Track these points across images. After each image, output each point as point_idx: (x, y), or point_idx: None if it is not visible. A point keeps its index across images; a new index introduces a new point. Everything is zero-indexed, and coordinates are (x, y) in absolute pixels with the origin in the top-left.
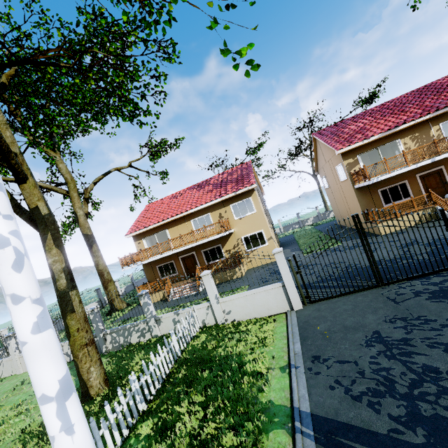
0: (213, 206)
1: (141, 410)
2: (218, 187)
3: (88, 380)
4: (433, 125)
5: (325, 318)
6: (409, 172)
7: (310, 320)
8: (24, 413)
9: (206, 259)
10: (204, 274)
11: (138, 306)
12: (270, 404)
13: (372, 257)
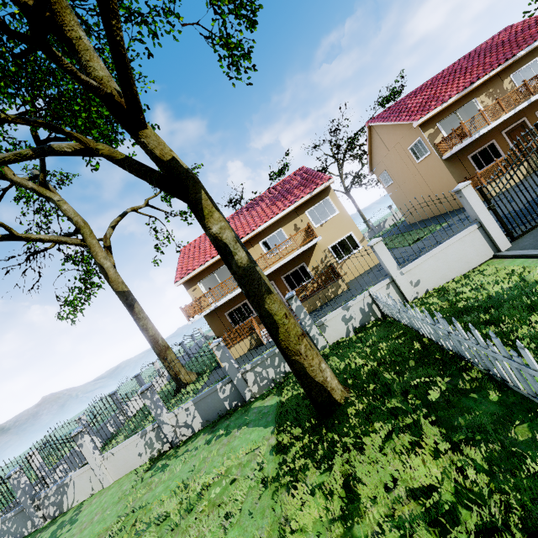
0: (283, 218)
1: (470, 359)
2: (281, 197)
3: (325, 381)
4: (504, 78)
5: None
6: (494, 131)
7: None
8: (216, 482)
9: (289, 286)
10: (377, 241)
11: (218, 369)
12: None
13: None
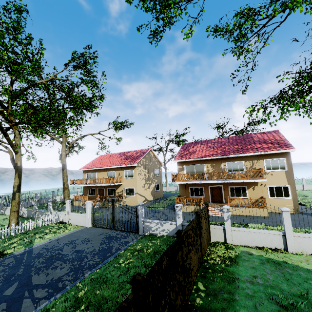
0: (117, 168)
1: (11, 234)
2: (125, 159)
3: (11, 222)
4: (223, 162)
5: (82, 232)
6: (206, 183)
7: (80, 231)
8: None
9: (108, 193)
10: (66, 201)
11: (73, 205)
12: (33, 244)
13: (113, 217)
